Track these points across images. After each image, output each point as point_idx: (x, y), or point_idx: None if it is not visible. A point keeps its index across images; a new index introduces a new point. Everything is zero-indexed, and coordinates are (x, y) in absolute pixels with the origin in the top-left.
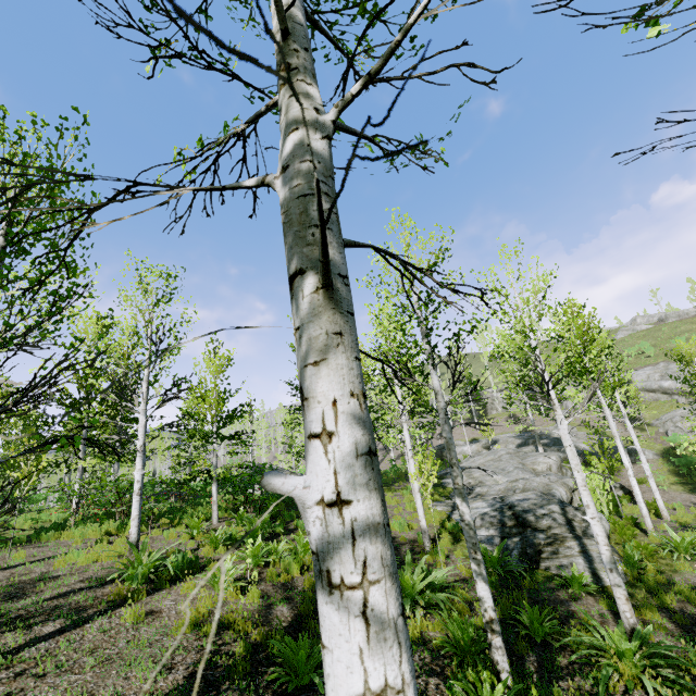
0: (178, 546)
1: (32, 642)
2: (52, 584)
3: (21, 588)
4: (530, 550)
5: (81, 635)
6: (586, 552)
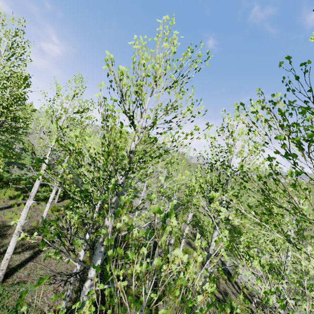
0: (52, 219)
1: (25, 261)
2: (12, 231)
3: (0, 231)
4: (155, 245)
5: (39, 260)
6: (168, 250)
